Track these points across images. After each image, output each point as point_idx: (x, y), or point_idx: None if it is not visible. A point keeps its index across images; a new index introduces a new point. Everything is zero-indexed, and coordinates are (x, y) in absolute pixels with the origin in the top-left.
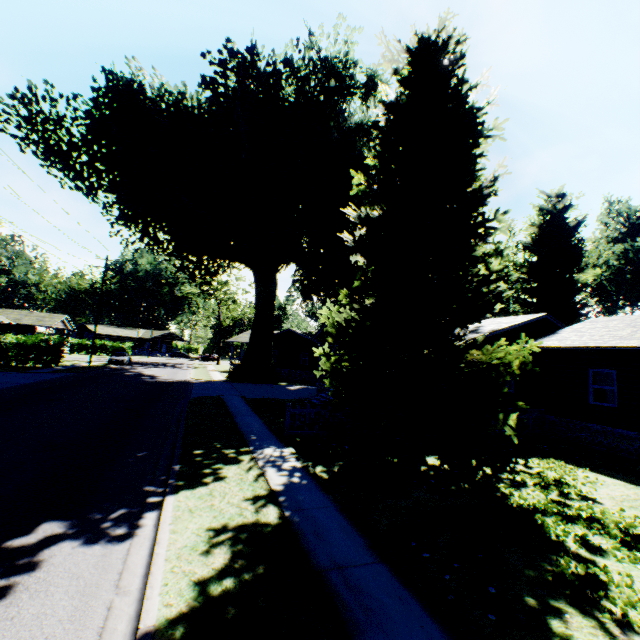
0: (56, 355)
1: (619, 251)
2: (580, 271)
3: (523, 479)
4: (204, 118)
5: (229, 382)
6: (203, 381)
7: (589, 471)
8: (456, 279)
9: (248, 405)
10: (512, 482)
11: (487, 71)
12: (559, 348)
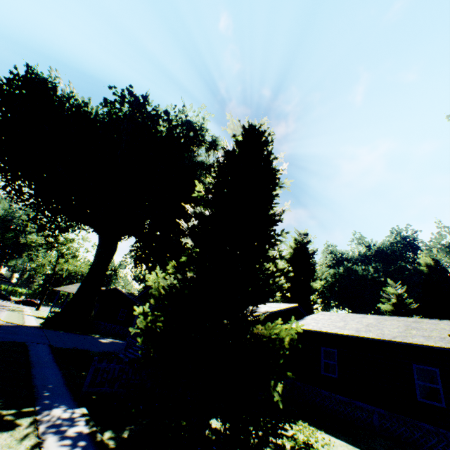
0: None
1: (332, 273)
2: (314, 280)
3: (283, 442)
4: (97, 122)
5: (42, 328)
6: (13, 324)
7: (324, 432)
8: (254, 269)
9: (53, 355)
10: (275, 446)
11: (283, 153)
12: (306, 330)
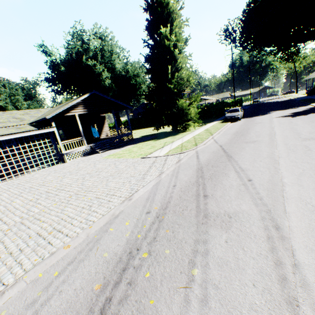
0: (241, 103)
1: None
2: None
3: None
4: None
5: (309, 96)
6: (296, 98)
7: None
8: None
9: None
10: None
11: None
12: None
